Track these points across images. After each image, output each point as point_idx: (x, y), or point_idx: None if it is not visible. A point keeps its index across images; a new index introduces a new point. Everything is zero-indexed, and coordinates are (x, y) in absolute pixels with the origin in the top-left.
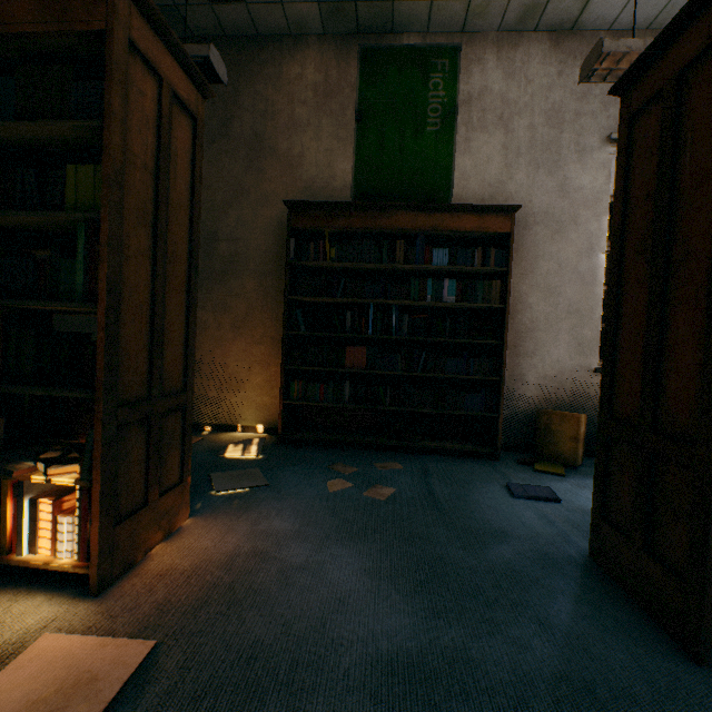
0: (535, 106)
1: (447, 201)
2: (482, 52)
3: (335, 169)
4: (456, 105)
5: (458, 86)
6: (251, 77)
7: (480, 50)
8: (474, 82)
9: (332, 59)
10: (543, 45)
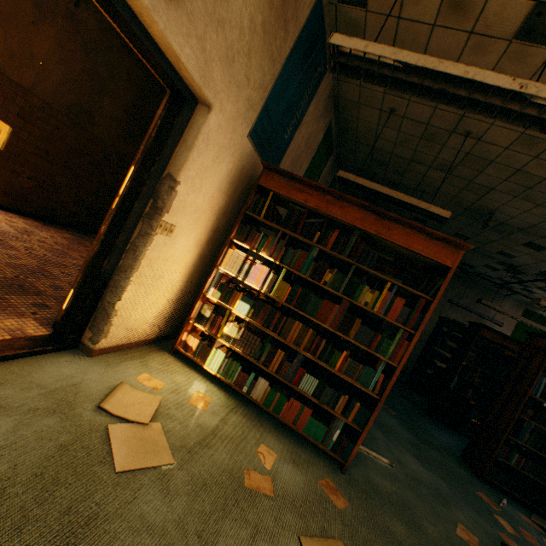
0: None
1: None
2: None
3: None
4: None
5: None
6: (486, 299)
7: None
8: None
9: (514, 306)
10: None
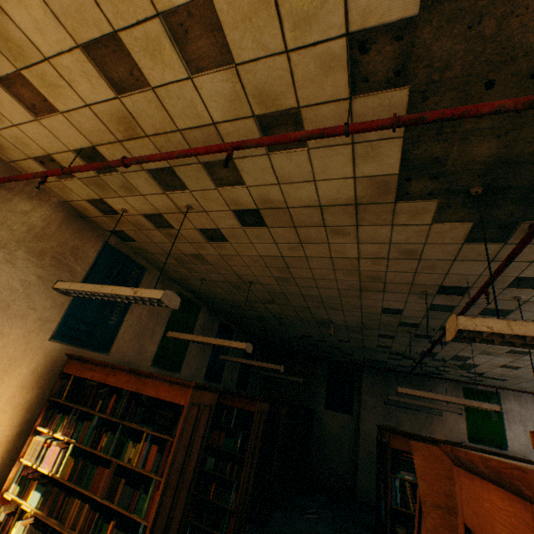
0: (533, 418)
1: (506, 447)
2: (507, 396)
3: (459, 425)
4: (501, 412)
5: (501, 405)
6: (424, 388)
7: (506, 395)
8: (506, 405)
9: (452, 388)
10: (530, 397)
